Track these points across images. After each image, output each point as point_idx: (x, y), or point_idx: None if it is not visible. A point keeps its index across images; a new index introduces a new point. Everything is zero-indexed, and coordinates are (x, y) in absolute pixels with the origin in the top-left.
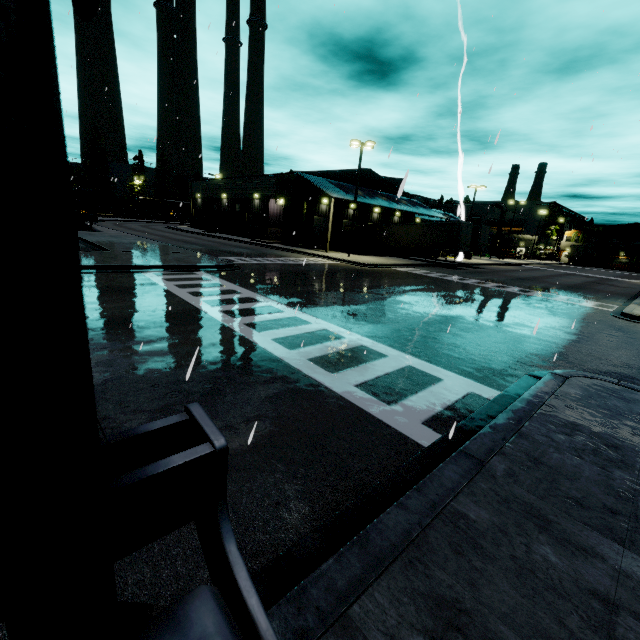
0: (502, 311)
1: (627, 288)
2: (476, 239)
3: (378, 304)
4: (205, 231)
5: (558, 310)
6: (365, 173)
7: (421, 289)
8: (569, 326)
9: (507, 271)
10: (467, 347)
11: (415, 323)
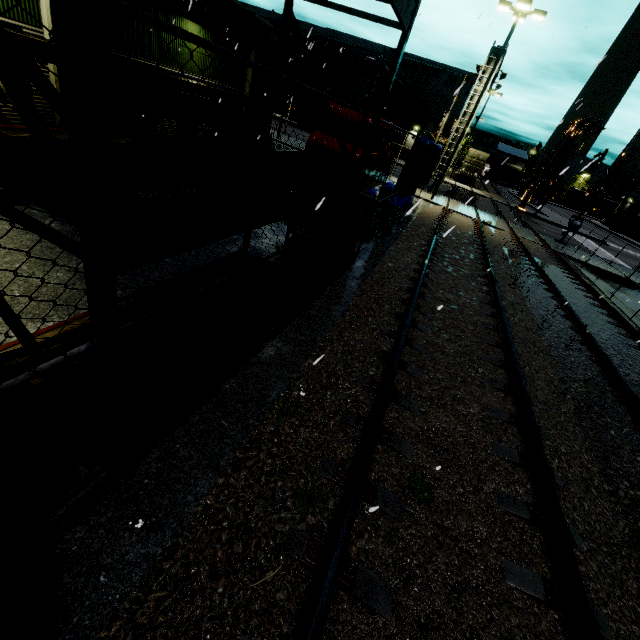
0: None
1: None
2: None
3: None
4: (611, 229)
5: None
6: None
7: None
8: None
9: None
10: None
11: None
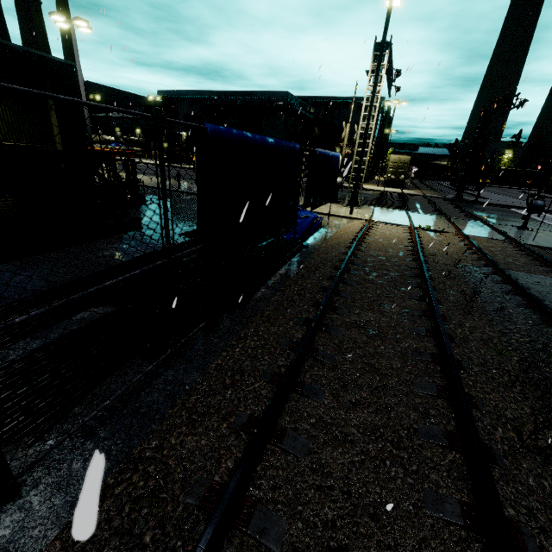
0: None
1: None
2: None
3: None
4: None
5: None
6: None
7: None
8: None
9: None
10: None
11: None
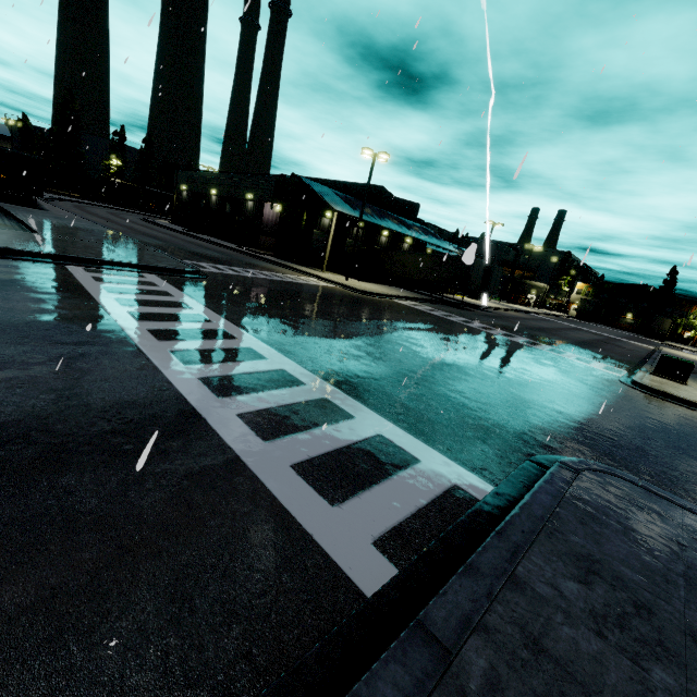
0: (506, 365)
1: (633, 351)
2: (487, 279)
3: (364, 341)
4: (186, 229)
5: (566, 370)
6: (377, 190)
7: (420, 328)
8: (578, 392)
9: (516, 318)
10: (460, 411)
11: (402, 371)
